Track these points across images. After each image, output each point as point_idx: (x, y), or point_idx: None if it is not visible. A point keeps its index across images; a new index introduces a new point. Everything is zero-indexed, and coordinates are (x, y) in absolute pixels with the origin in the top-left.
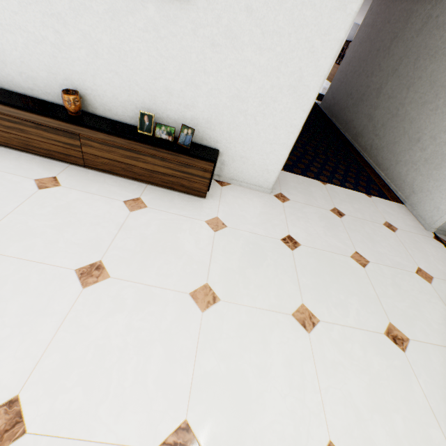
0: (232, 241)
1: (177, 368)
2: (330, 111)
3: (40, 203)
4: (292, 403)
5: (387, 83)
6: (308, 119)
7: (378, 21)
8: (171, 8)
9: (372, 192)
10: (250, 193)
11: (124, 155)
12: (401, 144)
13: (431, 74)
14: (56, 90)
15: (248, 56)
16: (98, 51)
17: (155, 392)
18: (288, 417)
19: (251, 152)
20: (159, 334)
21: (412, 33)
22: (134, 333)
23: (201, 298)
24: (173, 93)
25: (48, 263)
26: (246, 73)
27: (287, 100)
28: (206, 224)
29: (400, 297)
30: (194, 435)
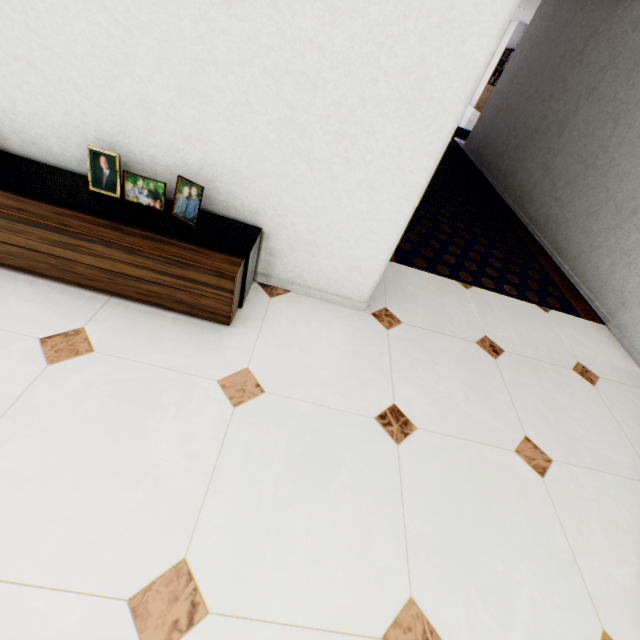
0: (269, 429)
1: None
2: (479, 156)
3: None
4: None
5: (577, 111)
6: (443, 169)
7: (564, 9)
8: None
9: (550, 302)
10: (326, 310)
11: (47, 238)
12: (602, 217)
13: None
14: None
15: (307, 27)
16: None
17: None
18: None
19: (326, 235)
20: None
21: (624, 26)
22: None
23: (156, 613)
24: (155, 110)
25: None
26: (305, 68)
27: (395, 131)
28: (219, 389)
29: (618, 552)
30: None
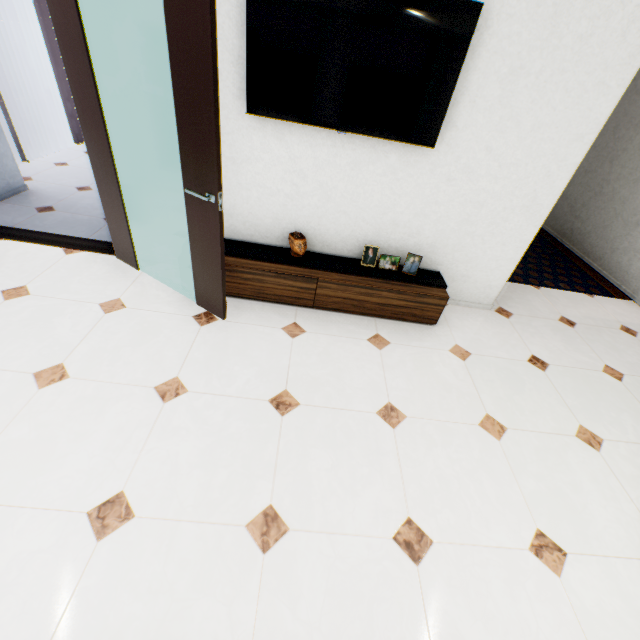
0: (484, 369)
1: (507, 490)
2: None
3: (304, 353)
4: (613, 512)
5: None
6: None
7: None
8: (412, 155)
9: (592, 290)
10: (471, 312)
11: (359, 292)
12: (614, 229)
13: (639, 147)
14: (277, 233)
15: (482, 185)
16: (331, 196)
17: (502, 509)
18: (615, 523)
19: (474, 270)
20: (476, 462)
21: None
22: (457, 463)
23: (490, 428)
24: (399, 224)
25: (351, 409)
26: (478, 200)
27: (518, 219)
28: (452, 354)
29: None
30: (550, 538)
